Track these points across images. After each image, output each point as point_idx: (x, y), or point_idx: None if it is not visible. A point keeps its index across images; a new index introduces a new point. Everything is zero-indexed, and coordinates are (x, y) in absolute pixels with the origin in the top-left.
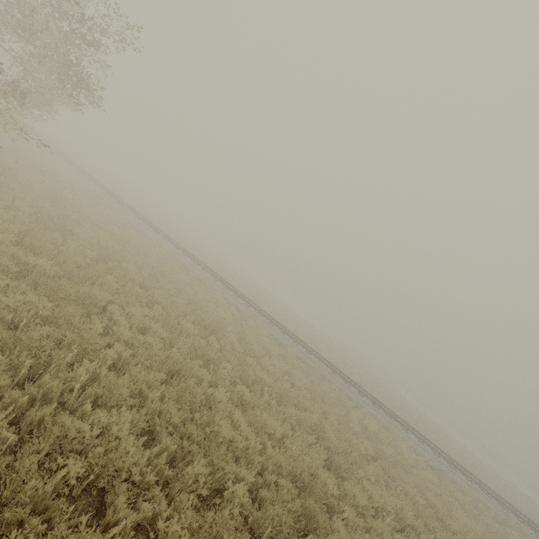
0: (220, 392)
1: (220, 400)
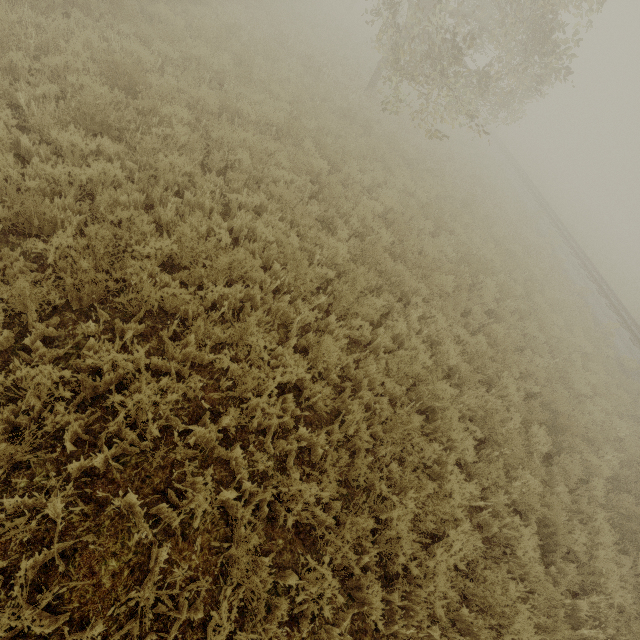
0: (457, 478)
1: (451, 490)
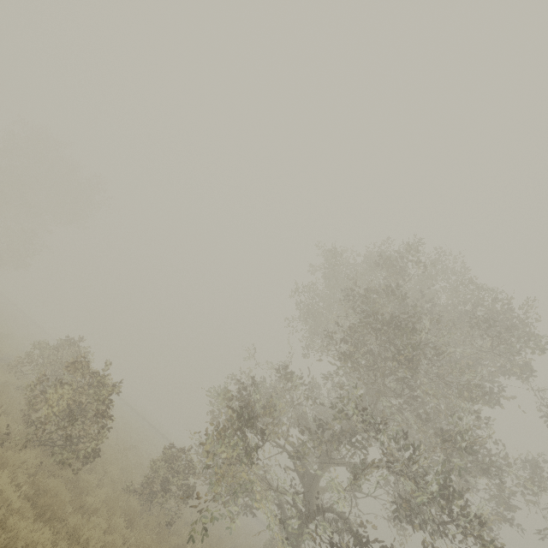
0: None
1: None
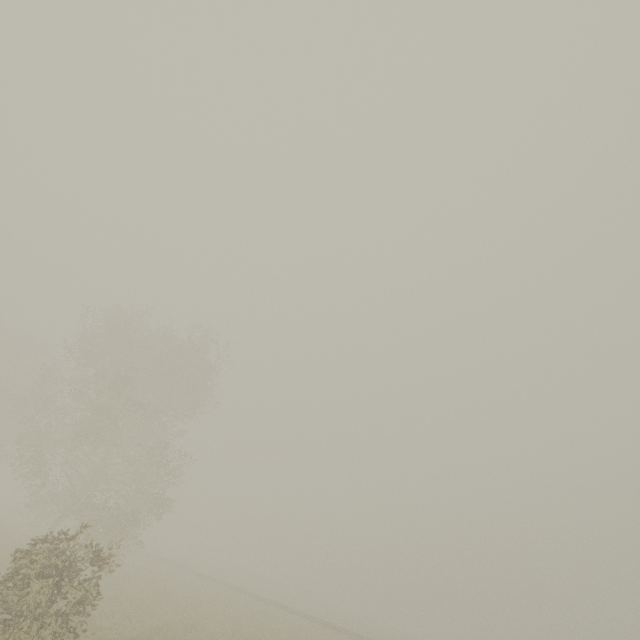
0: None
1: None
